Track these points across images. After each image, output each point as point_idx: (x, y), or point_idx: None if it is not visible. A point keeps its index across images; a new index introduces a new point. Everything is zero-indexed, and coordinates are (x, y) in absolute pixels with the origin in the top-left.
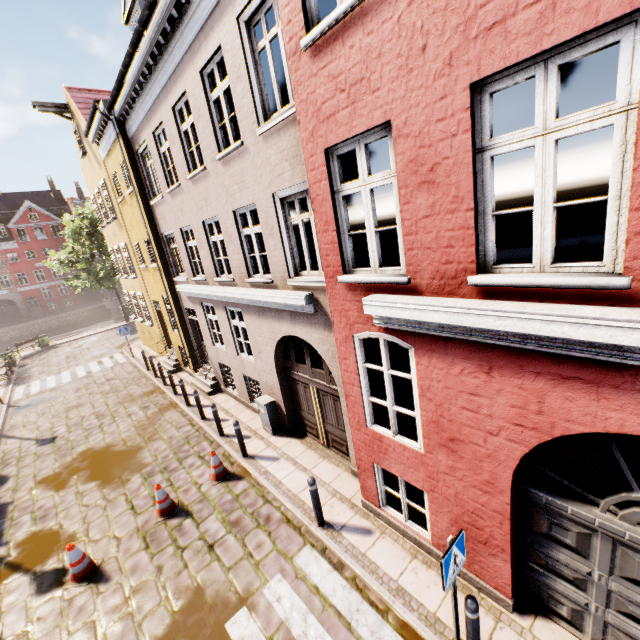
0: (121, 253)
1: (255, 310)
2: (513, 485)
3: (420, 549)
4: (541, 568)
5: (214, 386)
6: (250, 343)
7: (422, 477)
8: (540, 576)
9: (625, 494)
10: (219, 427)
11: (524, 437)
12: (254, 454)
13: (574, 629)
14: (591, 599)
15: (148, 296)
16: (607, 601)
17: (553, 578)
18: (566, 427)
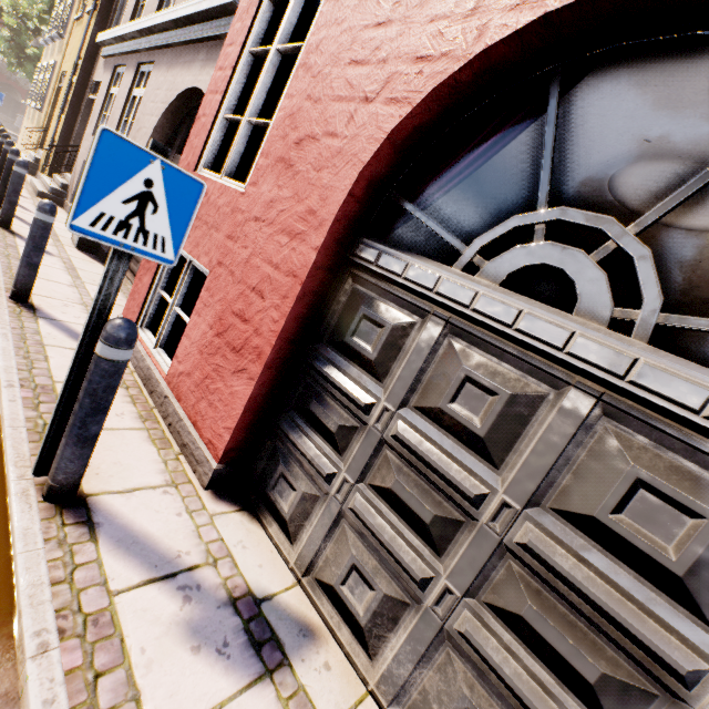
0: (67, 4)
1: (170, 58)
2: (345, 226)
3: (144, 388)
4: (300, 418)
5: (56, 193)
6: (136, 117)
7: (219, 241)
8: (290, 429)
9: (519, 215)
10: (3, 189)
11: (418, 83)
12: (21, 234)
13: (285, 538)
14: (344, 467)
15: (60, 65)
16: (367, 466)
17: (307, 433)
18: (504, 24)
